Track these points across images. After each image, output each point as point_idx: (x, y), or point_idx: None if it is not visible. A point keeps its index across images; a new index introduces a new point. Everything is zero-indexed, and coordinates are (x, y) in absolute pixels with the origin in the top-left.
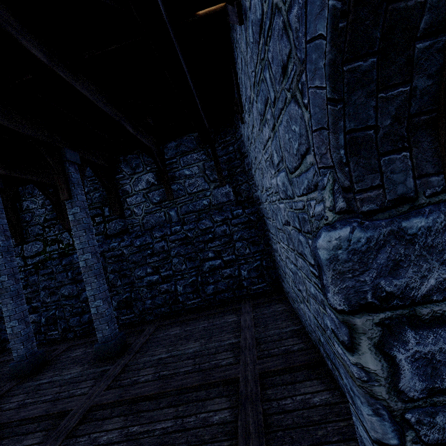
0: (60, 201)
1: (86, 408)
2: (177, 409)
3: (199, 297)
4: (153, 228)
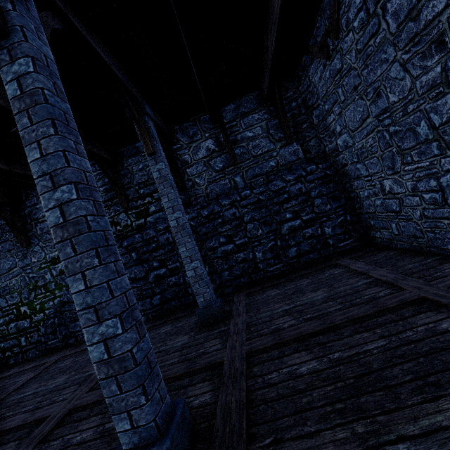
0: (116, 179)
1: (241, 355)
2: (373, 332)
3: (280, 263)
4: (218, 197)
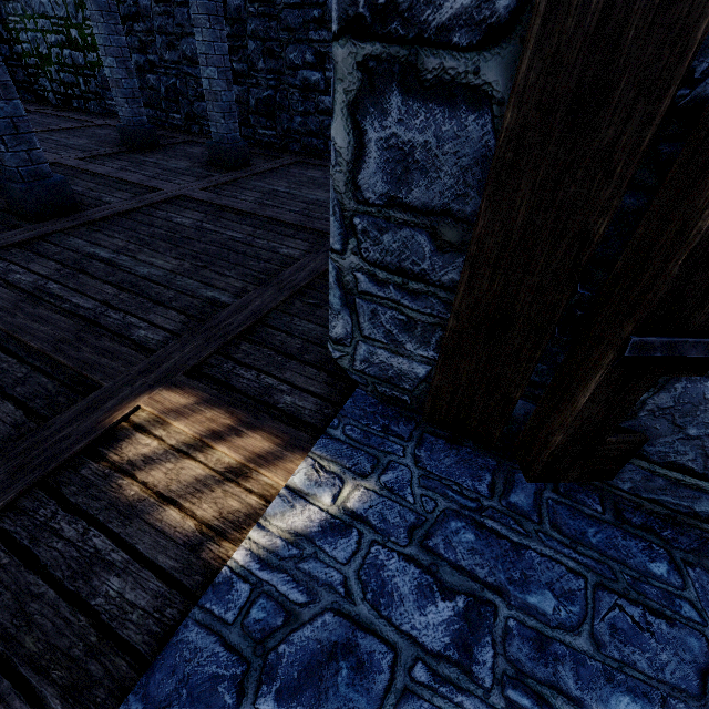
0: None
1: (175, 194)
2: (255, 231)
3: None
4: None
